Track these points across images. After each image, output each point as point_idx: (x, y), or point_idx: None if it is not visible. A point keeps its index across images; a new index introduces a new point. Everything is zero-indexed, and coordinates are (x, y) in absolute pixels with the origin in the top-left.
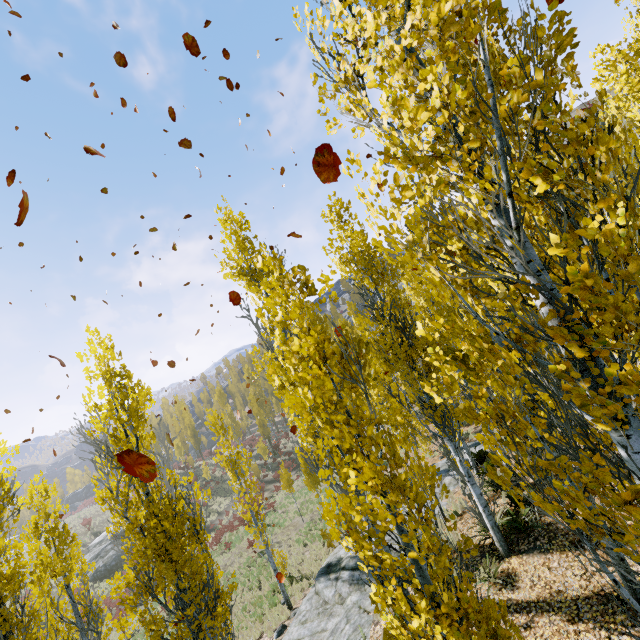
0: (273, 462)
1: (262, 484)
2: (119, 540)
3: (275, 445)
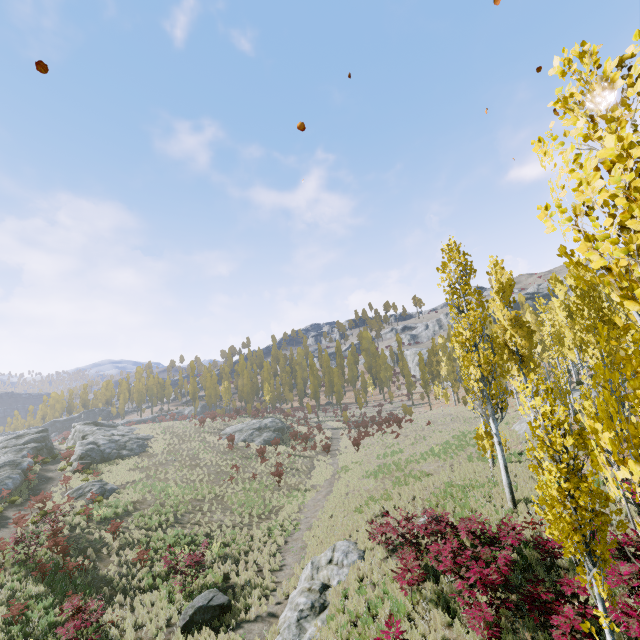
0: (352, 417)
1: (367, 421)
2: (262, 430)
3: (343, 410)
